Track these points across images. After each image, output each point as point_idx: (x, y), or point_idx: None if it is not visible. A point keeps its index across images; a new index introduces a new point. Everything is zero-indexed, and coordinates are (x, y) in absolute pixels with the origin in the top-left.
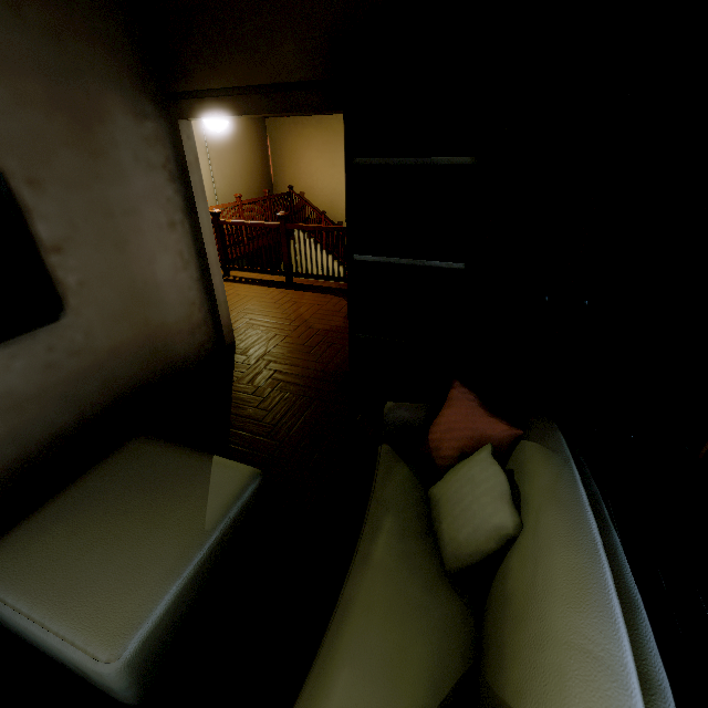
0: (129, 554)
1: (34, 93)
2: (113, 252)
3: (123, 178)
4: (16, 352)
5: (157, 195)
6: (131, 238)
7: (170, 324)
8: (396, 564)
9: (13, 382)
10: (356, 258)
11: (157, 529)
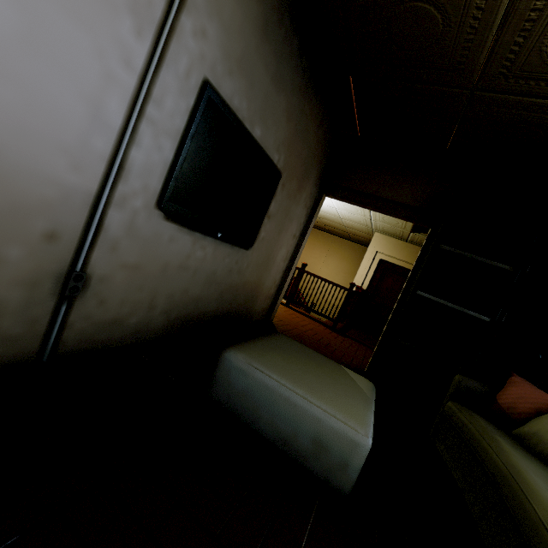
0: (333, 387)
1: (304, 155)
2: (277, 233)
3: (298, 204)
4: (230, 253)
5: (299, 219)
6: (284, 231)
7: (264, 287)
8: (525, 459)
9: (219, 268)
10: (418, 292)
11: (338, 382)
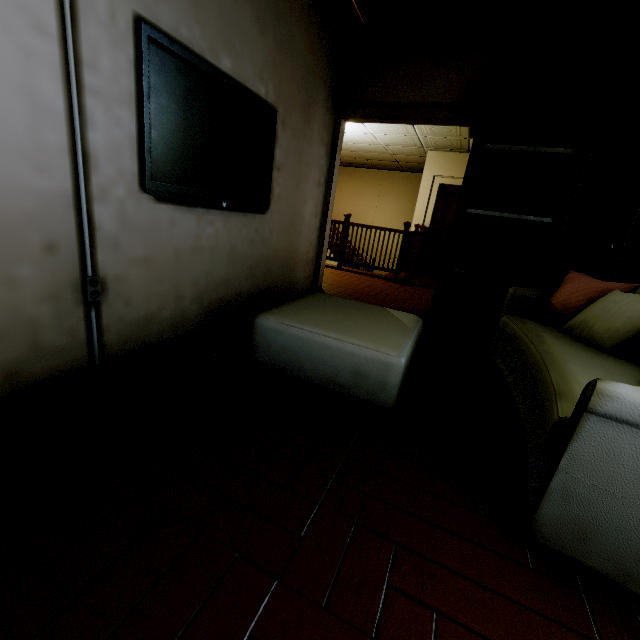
0: (369, 326)
1: (299, 75)
2: (294, 185)
3: (311, 142)
4: (245, 223)
5: (319, 160)
6: (303, 181)
7: (299, 252)
8: (566, 345)
9: (238, 242)
10: (469, 211)
11: (377, 322)
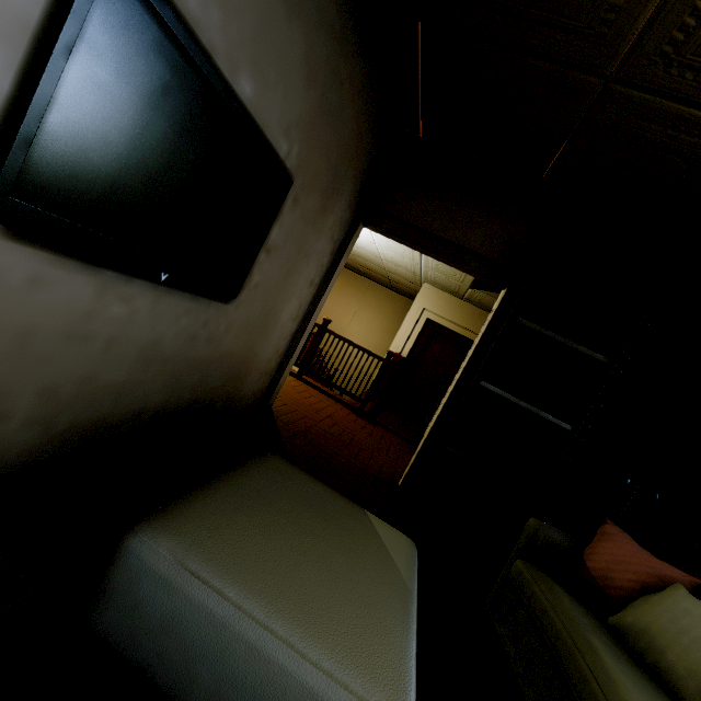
0: (349, 586)
1: (333, 155)
2: (282, 277)
3: (320, 233)
4: (192, 309)
5: (321, 257)
6: (294, 274)
7: (259, 359)
8: (639, 690)
9: (168, 335)
10: (483, 384)
11: (360, 566)
